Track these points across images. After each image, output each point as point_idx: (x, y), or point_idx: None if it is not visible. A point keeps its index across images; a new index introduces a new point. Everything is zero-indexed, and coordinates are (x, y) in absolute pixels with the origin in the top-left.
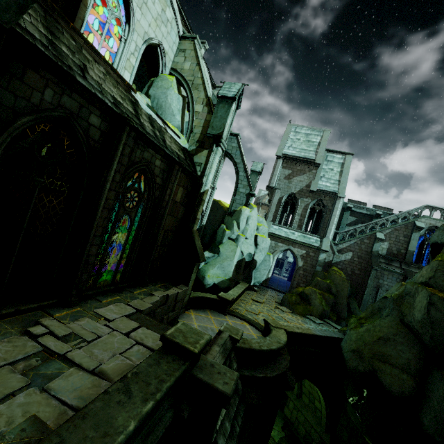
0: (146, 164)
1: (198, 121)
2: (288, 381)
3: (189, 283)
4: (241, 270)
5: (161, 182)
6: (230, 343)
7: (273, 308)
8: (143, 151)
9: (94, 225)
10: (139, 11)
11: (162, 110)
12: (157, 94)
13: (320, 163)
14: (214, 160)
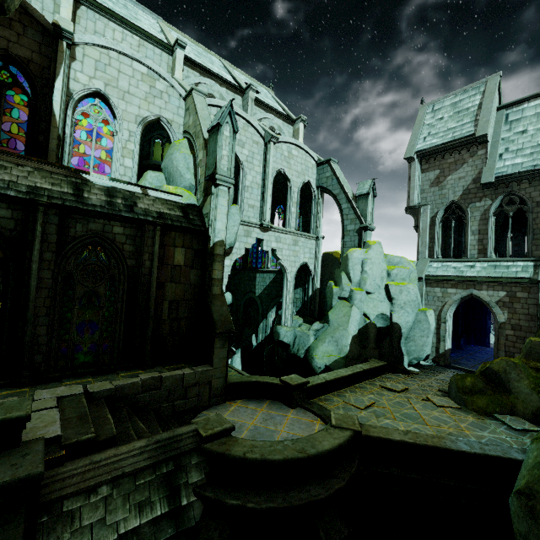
0: (94, 235)
1: (202, 169)
2: (316, 528)
3: (211, 362)
4: (371, 341)
5: (136, 249)
6: (194, 441)
7: (416, 400)
8: (86, 224)
9: (31, 305)
10: (123, 102)
11: (172, 177)
12: (166, 164)
13: (484, 134)
14: (217, 204)
